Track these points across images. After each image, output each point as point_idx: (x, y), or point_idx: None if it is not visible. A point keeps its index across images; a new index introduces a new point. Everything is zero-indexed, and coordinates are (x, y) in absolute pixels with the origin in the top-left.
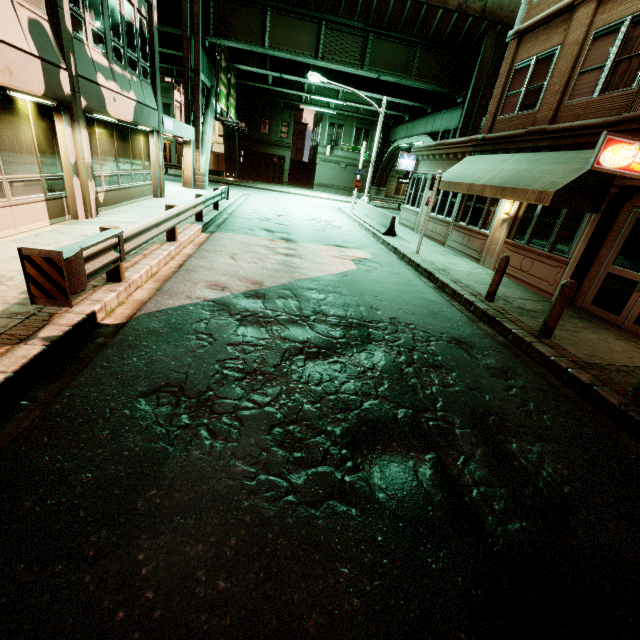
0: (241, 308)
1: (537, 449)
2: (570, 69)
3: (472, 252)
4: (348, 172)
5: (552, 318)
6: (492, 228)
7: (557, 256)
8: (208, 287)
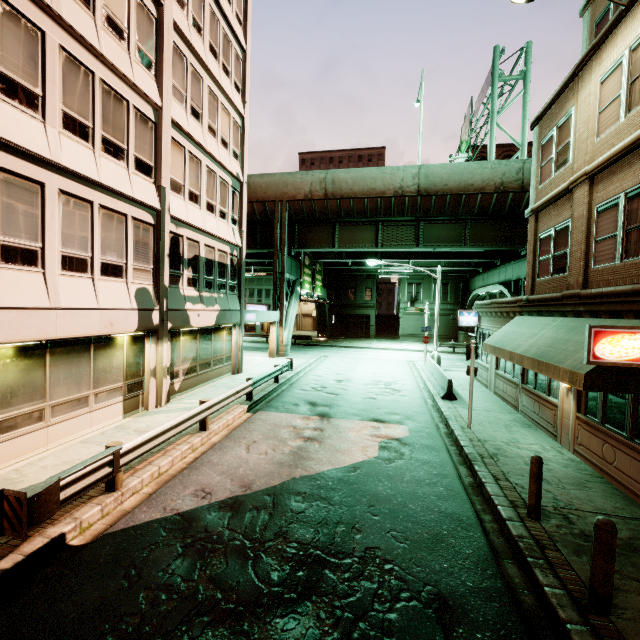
0: (202, 526)
1: None
2: (584, 238)
3: (546, 424)
4: (432, 321)
5: (597, 578)
6: (558, 397)
7: None
8: (193, 492)
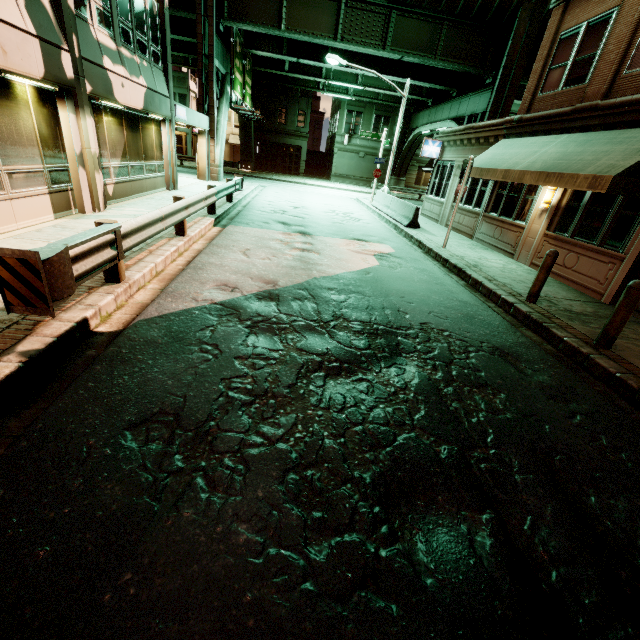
0: (252, 312)
1: (623, 505)
2: (630, 33)
3: (505, 246)
4: (366, 162)
5: (614, 325)
6: (529, 219)
7: (609, 251)
8: (217, 287)
